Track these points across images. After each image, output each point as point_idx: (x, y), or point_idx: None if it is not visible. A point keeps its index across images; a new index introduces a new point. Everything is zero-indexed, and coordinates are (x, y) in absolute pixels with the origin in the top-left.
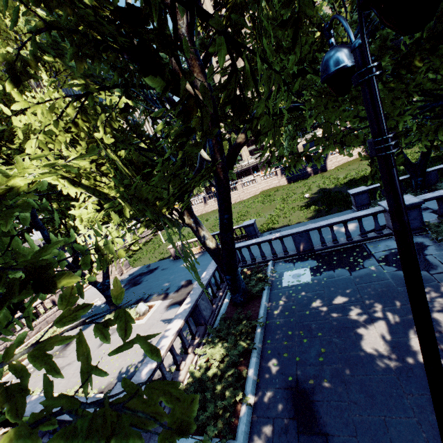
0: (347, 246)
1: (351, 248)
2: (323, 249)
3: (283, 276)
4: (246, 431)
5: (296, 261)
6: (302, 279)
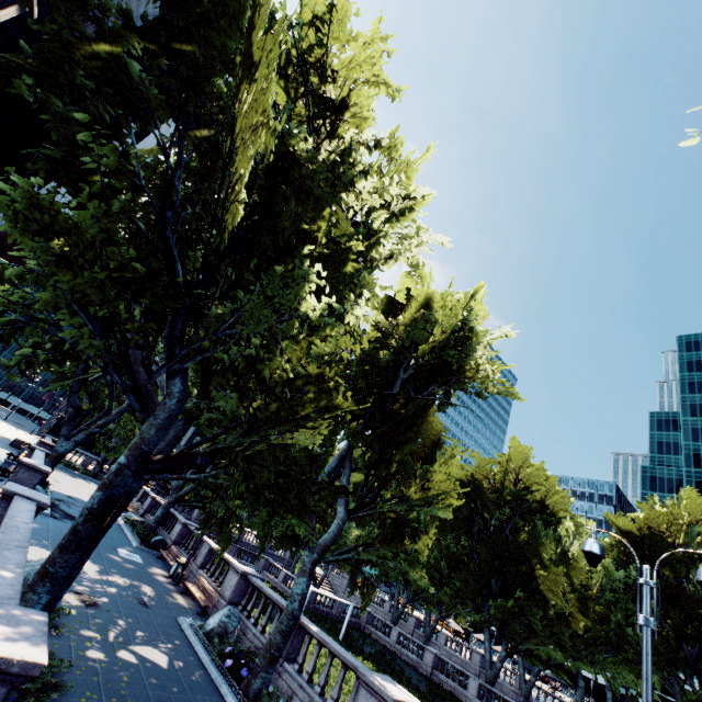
0: None
1: None
2: None
3: None
4: None
5: None
6: None
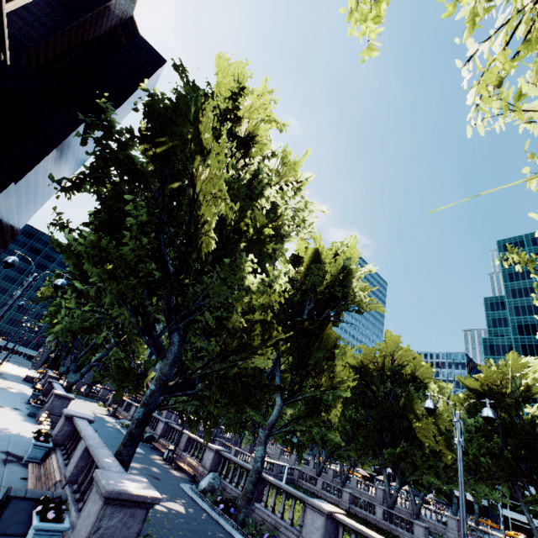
0: None
1: None
2: None
3: None
4: None
5: None
6: None
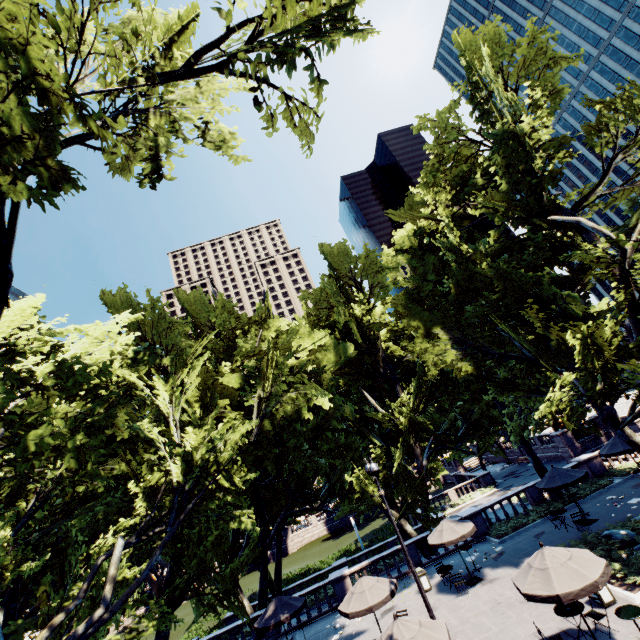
0: None
1: None
2: None
3: None
4: None
5: None
6: None
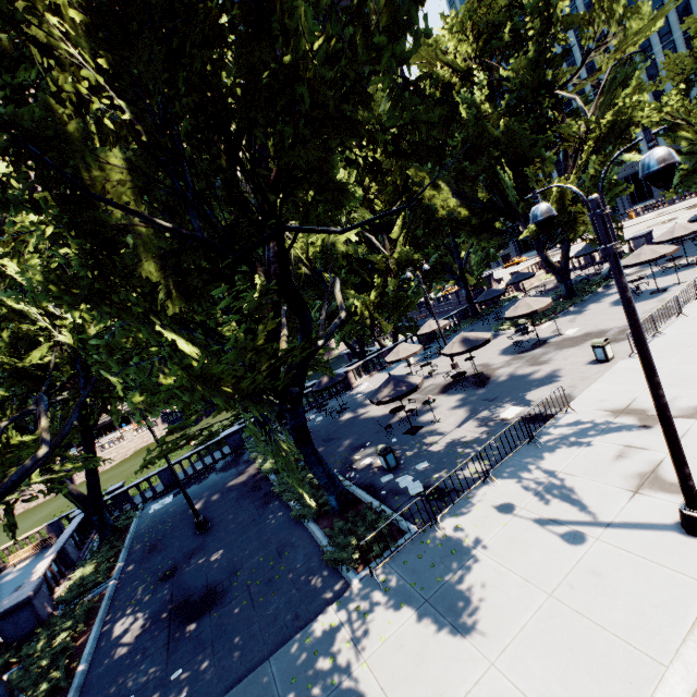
0: (203, 470)
1: (205, 471)
2: (186, 478)
3: (151, 508)
4: (118, 572)
5: (164, 495)
6: (166, 502)
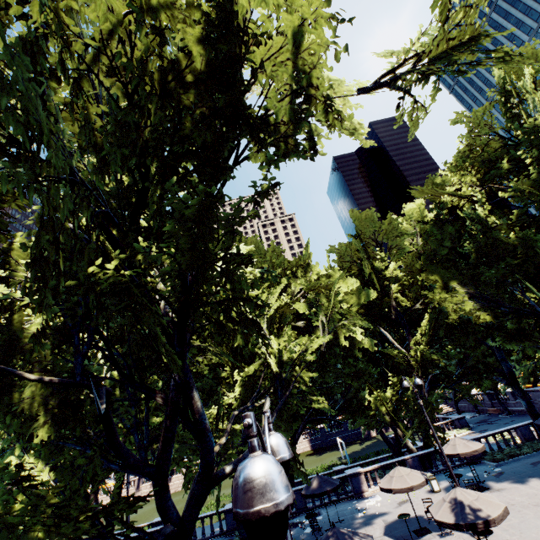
0: None
1: None
2: None
3: None
4: None
5: None
6: None
